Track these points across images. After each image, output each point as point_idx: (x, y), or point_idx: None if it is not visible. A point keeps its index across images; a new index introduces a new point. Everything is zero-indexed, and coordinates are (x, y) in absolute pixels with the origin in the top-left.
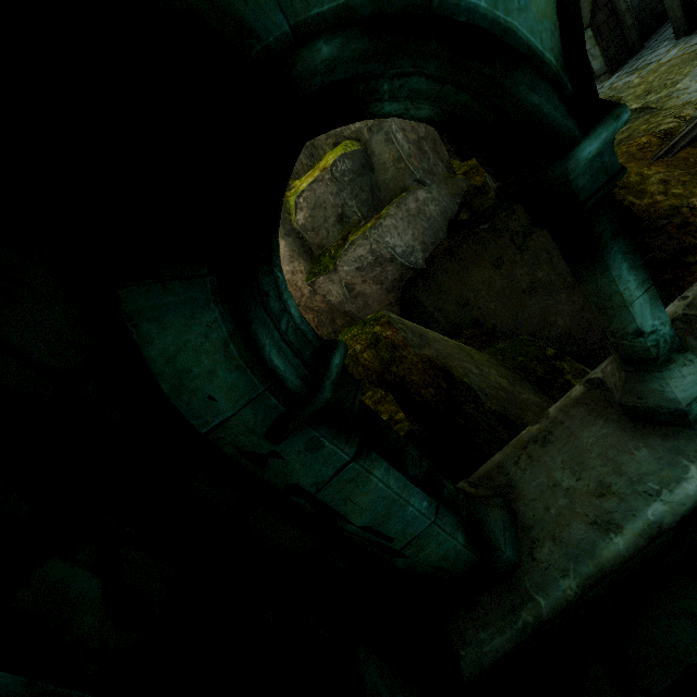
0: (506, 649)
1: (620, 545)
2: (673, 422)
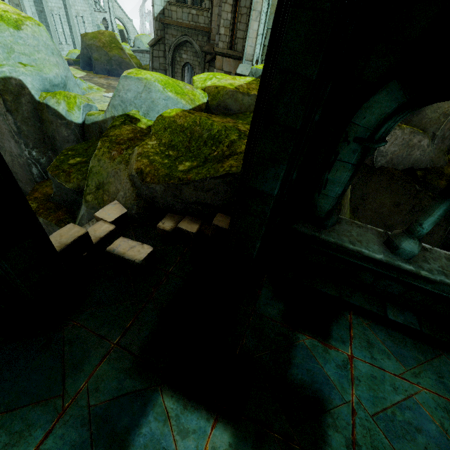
0: (306, 233)
1: (351, 246)
2: (391, 249)
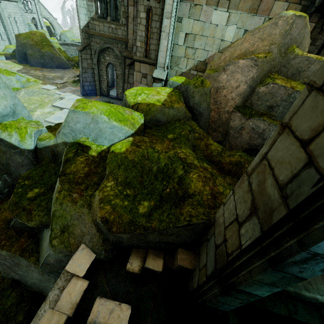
0: None
1: (307, 294)
2: None
